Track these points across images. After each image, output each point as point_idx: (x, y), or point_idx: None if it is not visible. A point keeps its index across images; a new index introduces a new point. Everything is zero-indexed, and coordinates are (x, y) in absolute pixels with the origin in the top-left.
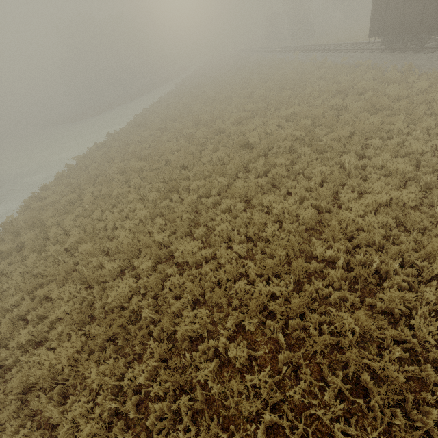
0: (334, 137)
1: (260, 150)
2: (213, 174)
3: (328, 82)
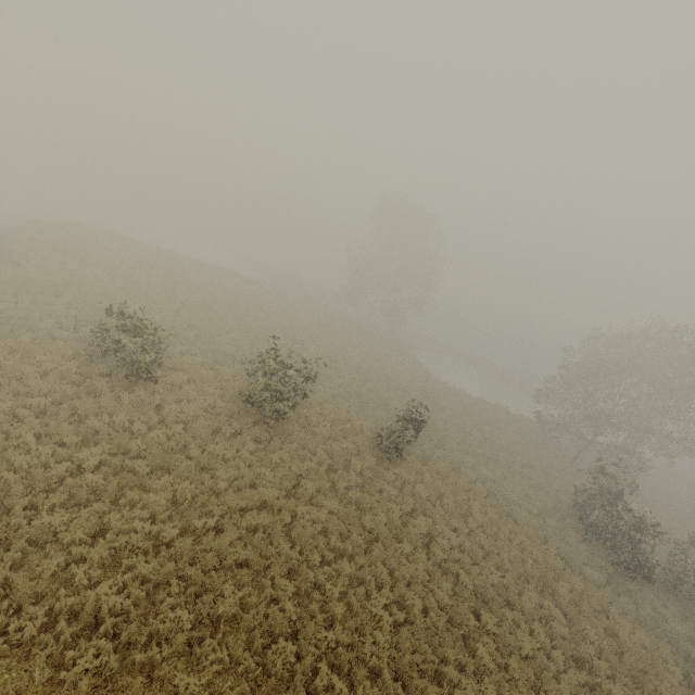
0: None
1: None
2: None
3: None
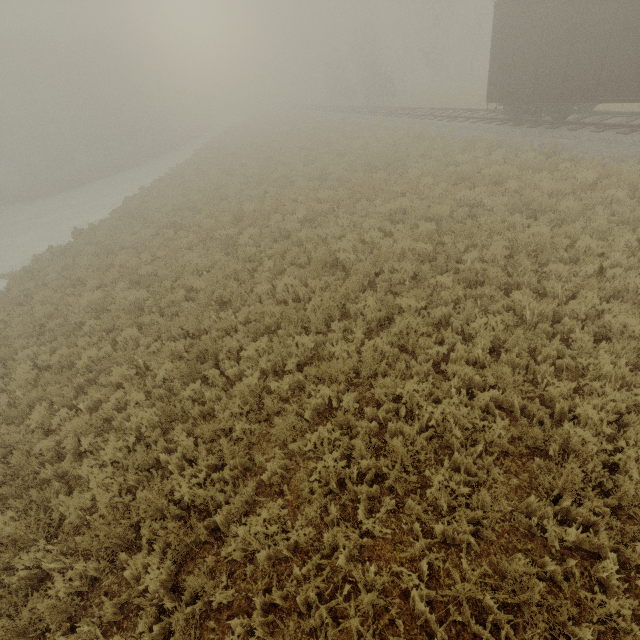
0: (486, 258)
1: (364, 277)
2: (282, 323)
3: (438, 162)
